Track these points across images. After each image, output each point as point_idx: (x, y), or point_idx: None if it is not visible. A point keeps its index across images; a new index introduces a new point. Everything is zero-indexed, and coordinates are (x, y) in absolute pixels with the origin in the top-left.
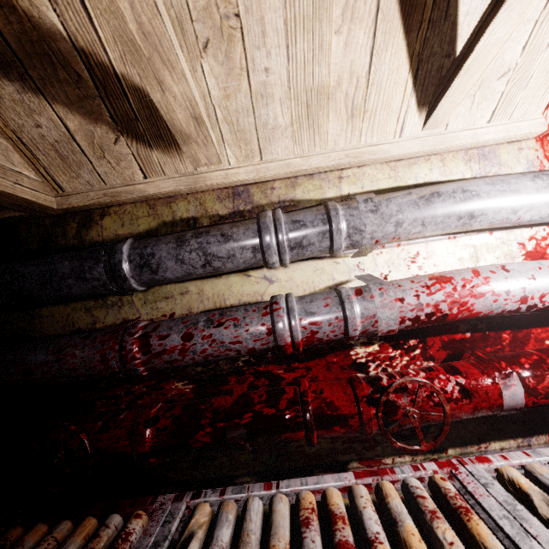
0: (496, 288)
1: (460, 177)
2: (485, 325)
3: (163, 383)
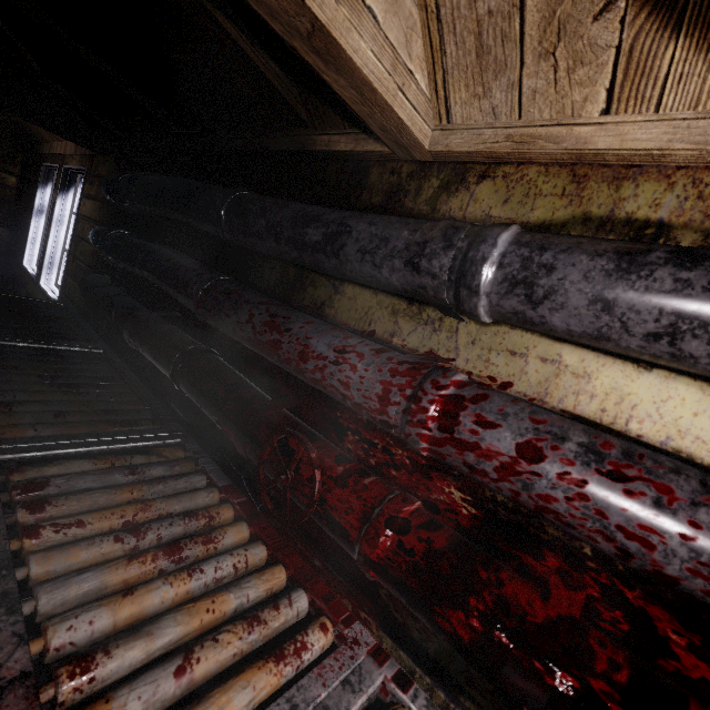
0: None
1: None
2: None
3: (435, 473)
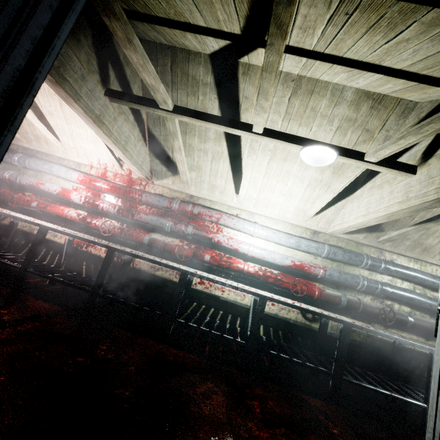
0: (45, 185)
1: (71, 167)
2: (55, 199)
3: None
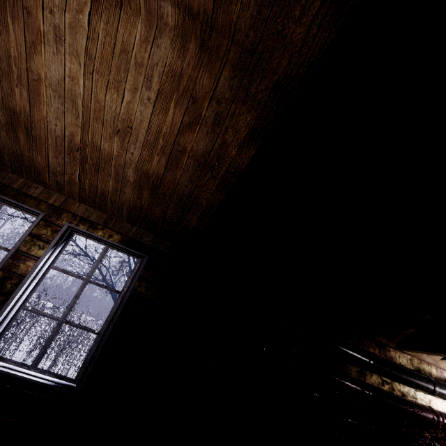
0: None
1: None
2: None
3: (422, 431)
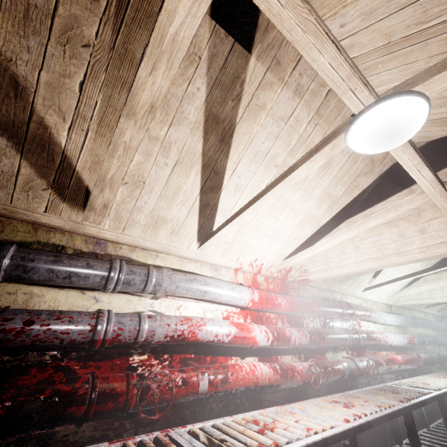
0: (208, 328)
1: (206, 275)
2: (201, 351)
3: None
